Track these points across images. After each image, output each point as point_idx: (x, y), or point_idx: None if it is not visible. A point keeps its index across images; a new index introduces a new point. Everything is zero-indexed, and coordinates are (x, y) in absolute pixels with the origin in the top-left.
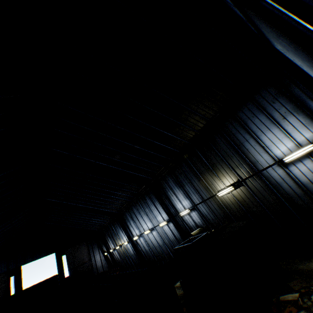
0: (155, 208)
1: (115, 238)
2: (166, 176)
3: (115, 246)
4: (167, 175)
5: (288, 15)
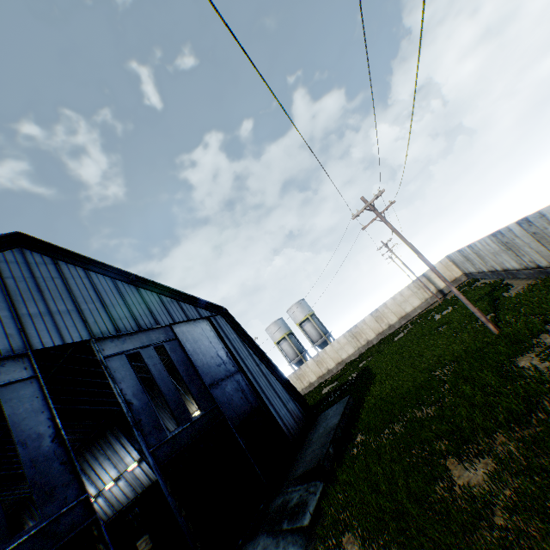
0: (122, 446)
1: None
2: None
3: None
4: None
5: (172, 359)
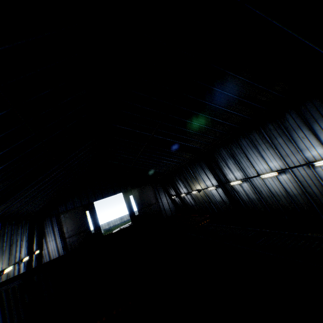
0: (312, 133)
1: (191, 182)
2: None
3: (189, 191)
4: None
5: None
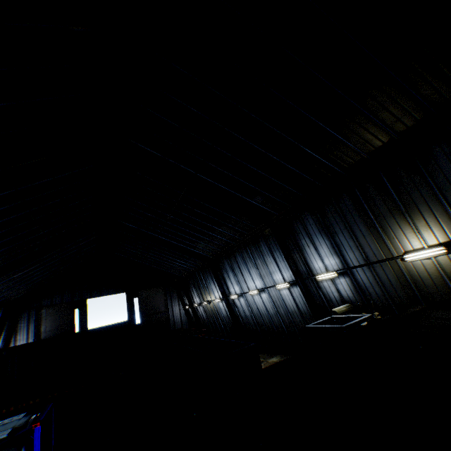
0: (274, 260)
1: (203, 291)
2: (304, 213)
3: (201, 301)
4: (307, 212)
5: None
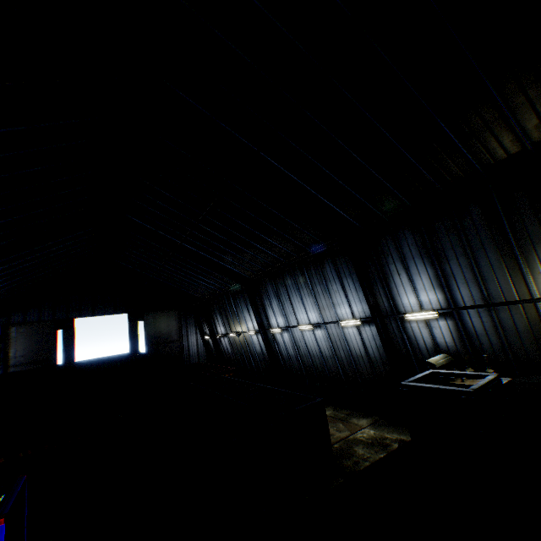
0: (342, 289)
1: (232, 319)
2: (401, 228)
3: (227, 332)
4: (406, 227)
5: None
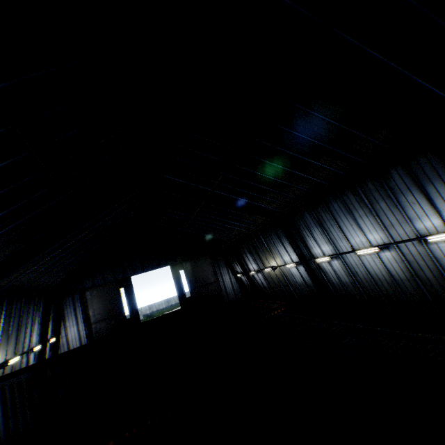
0: (425, 198)
1: (264, 256)
2: None
3: (260, 268)
4: None
5: None
